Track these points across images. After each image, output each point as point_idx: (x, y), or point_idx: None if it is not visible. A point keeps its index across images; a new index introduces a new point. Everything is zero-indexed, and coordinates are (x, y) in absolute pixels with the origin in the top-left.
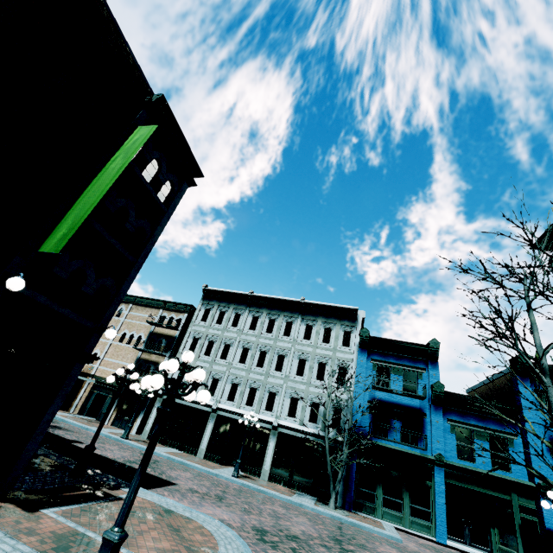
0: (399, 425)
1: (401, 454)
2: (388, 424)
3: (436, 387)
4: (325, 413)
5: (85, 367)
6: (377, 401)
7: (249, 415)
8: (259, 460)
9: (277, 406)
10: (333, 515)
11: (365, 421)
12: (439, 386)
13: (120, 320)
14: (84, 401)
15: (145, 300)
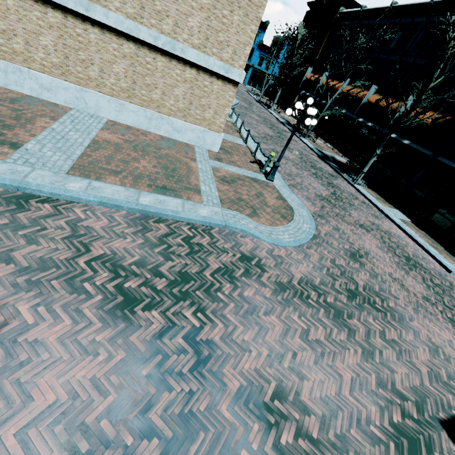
0: None
1: None
2: None
3: (261, 42)
4: None
5: None
6: None
7: None
8: None
9: None
10: None
11: None
12: (262, 42)
13: None
14: None
15: None
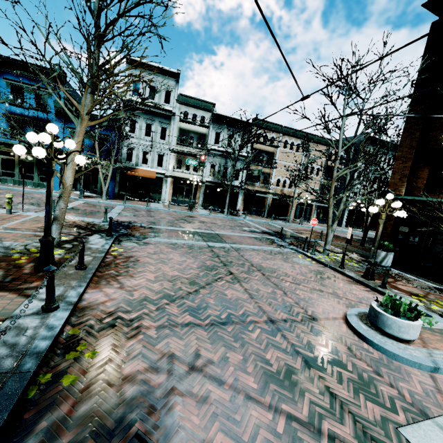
0: None
1: None
2: None
3: None
4: None
5: (286, 192)
6: None
7: None
8: None
9: None
10: None
11: None
12: None
13: (300, 154)
14: (294, 213)
15: (315, 137)
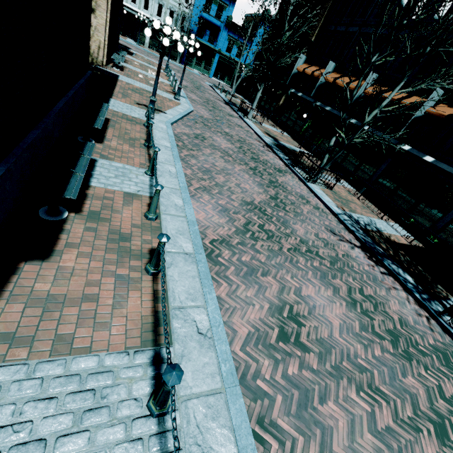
0: (209, 33)
1: (206, 46)
2: (204, 32)
3: (229, 19)
4: (177, 19)
5: None
6: (202, 18)
7: (142, 15)
8: (143, 38)
9: (151, 8)
10: (179, 65)
11: (195, 28)
12: (231, 18)
13: None
14: None
15: None
